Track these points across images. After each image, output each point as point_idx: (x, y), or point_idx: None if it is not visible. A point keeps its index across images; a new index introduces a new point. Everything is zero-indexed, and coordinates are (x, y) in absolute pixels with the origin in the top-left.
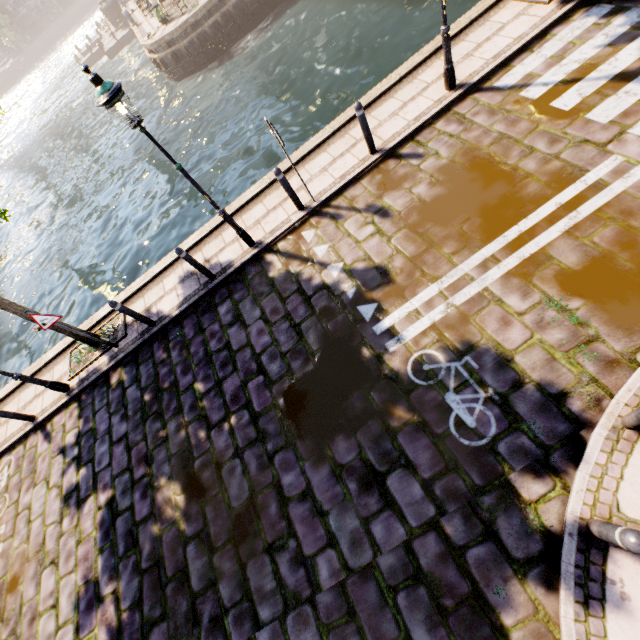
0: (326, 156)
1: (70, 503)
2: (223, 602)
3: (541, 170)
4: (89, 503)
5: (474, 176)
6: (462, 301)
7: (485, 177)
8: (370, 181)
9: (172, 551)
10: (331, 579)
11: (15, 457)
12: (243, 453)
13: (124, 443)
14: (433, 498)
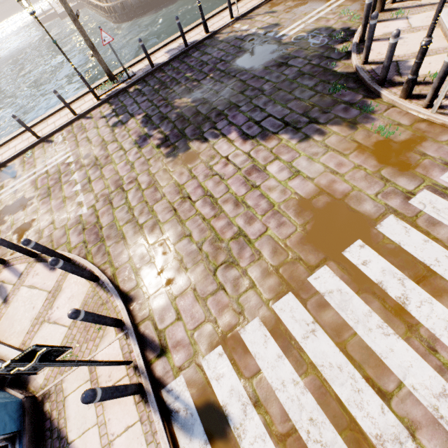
0: (241, 4)
1: (117, 126)
2: (221, 110)
3: None
4: (131, 121)
5: None
6: (311, 22)
7: None
8: (265, 7)
9: (189, 111)
10: (270, 87)
11: (65, 131)
12: (219, 80)
13: (147, 101)
14: (307, 60)
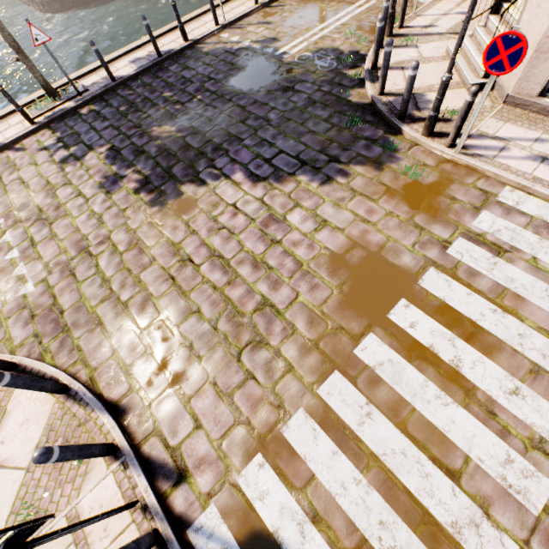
0: (227, 8)
1: (68, 162)
2: (218, 143)
3: (338, 5)
4: (89, 155)
5: (311, 9)
6: (315, 40)
7: (316, 9)
8: (257, 15)
9: (175, 144)
10: (277, 116)
11: None
12: (211, 104)
13: (111, 128)
14: (316, 85)
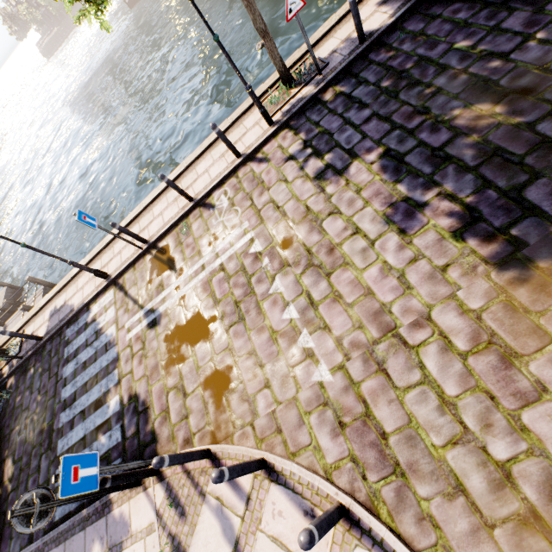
0: None
1: (326, 177)
2: None
3: None
4: (354, 167)
5: None
6: None
7: None
8: None
9: (512, 140)
10: None
11: (229, 187)
12: None
13: (375, 119)
14: None
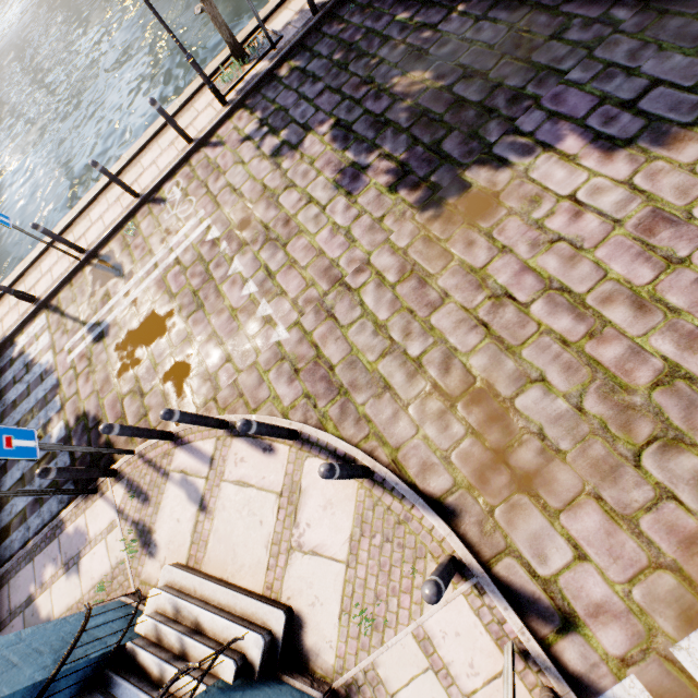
0: None
1: (282, 154)
2: (516, 87)
3: None
4: (308, 140)
5: None
6: None
7: None
8: None
9: (436, 101)
10: (631, 11)
11: (181, 177)
12: (486, 15)
13: (327, 92)
14: None
